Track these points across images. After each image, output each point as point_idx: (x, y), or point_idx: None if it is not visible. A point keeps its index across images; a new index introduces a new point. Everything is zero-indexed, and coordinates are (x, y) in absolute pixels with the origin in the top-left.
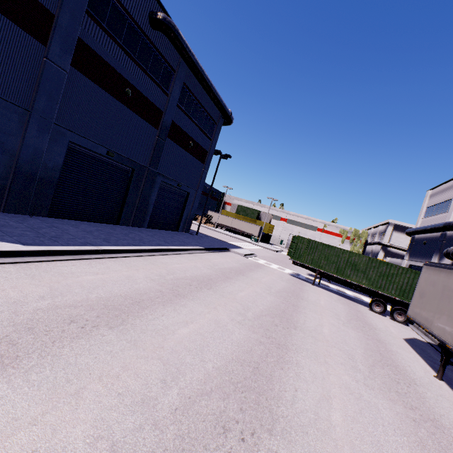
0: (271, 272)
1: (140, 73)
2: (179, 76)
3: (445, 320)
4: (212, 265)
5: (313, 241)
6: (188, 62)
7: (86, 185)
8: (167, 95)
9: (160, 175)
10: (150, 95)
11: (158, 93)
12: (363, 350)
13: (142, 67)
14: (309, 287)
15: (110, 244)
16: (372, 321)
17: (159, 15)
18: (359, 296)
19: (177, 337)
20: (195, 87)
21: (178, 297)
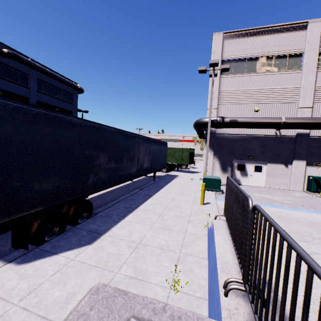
0: None
1: (4, 82)
2: (32, 76)
3: None
4: None
5: None
6: (34, 68)
7: None
8: (28, 88)
9: None
10: (16, 91)
11: (21, 88)
12: None
13: (5, 78)
14: None
15: None
16: None
17: (4, 51)
18: None
19: None
20: (48, 78)
21: None
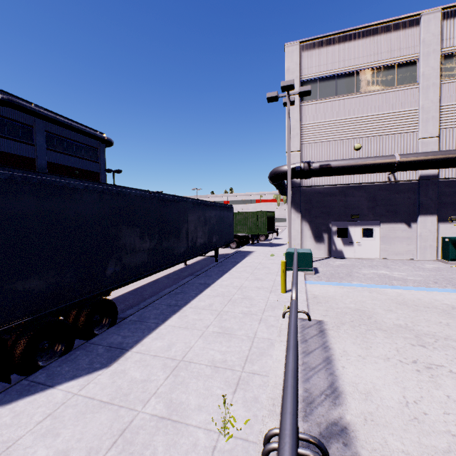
0: None
1: None
2: (38, 129)
3: None
4: None
5: None
6: (39, 118)
7: None
8: (33, 145)
9: None
10: (16, 151)
11: (24, 147)
12: None
13: None
14: None
15: None
16: None
17: None
18: None
19: None
20: (60, 130)
21: None
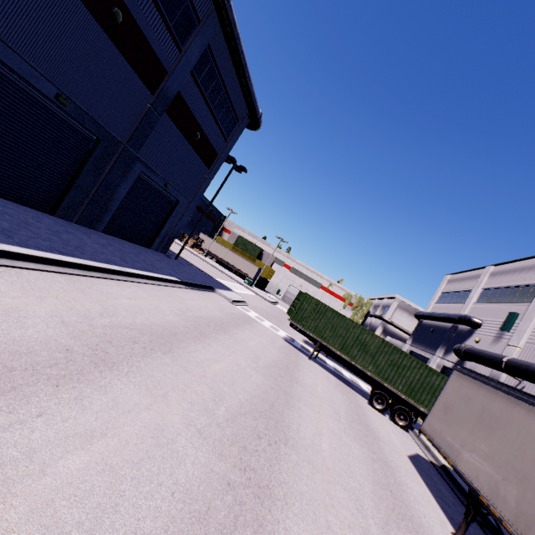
0: (262, 331)
1: None
2: (204, 32)
3: (481, 458)
4: (184, 310)
5: (322, 304)
6: (222, 16)
7: (4, 135)
8: (180, 50)
9: (141, 163)
10: (153, 38)
11: (167, 41)
12: (372, 485)
13: None
14: (305, 361)
15: (9, 240)
16: (374, 424)
17: None
18: (357, 381)
19: (44, 488)
20: (223, 59)
21: (99, 367)
